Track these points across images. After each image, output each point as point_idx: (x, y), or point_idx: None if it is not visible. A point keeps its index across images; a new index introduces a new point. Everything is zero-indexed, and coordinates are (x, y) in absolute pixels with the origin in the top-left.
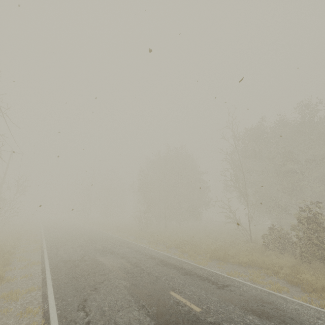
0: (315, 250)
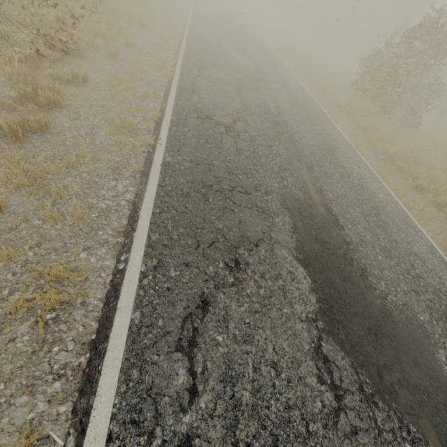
0: (357, 78)
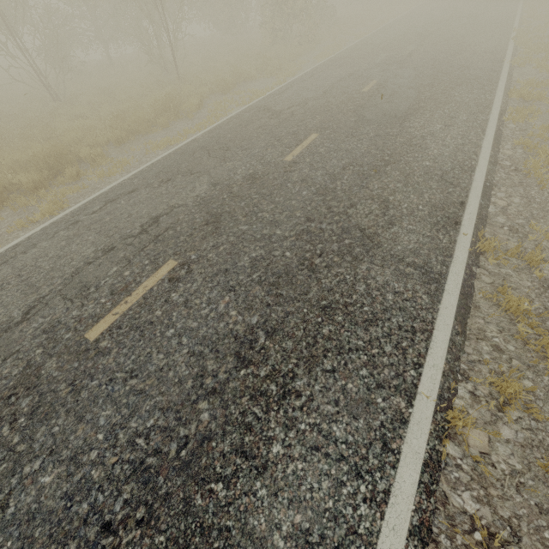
0: None
